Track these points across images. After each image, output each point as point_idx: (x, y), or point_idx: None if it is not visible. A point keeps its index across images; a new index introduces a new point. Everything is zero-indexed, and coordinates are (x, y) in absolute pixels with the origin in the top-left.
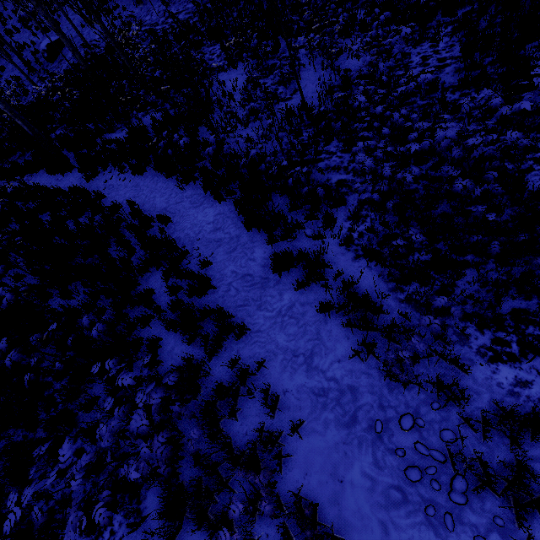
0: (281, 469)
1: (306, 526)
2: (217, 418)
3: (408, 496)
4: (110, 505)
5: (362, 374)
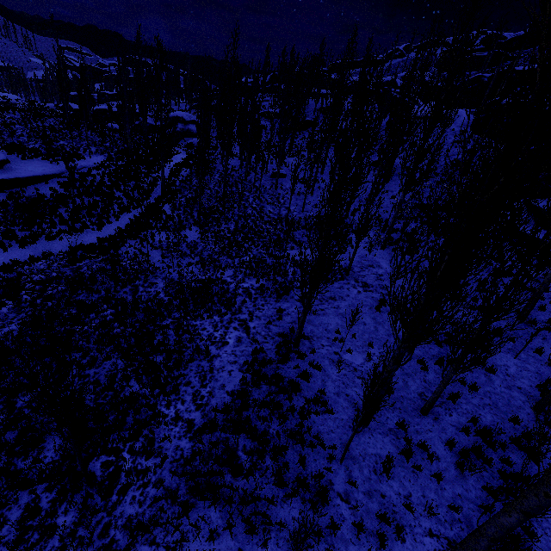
0: None
1: None
2: None
3: None
4: None
5: None
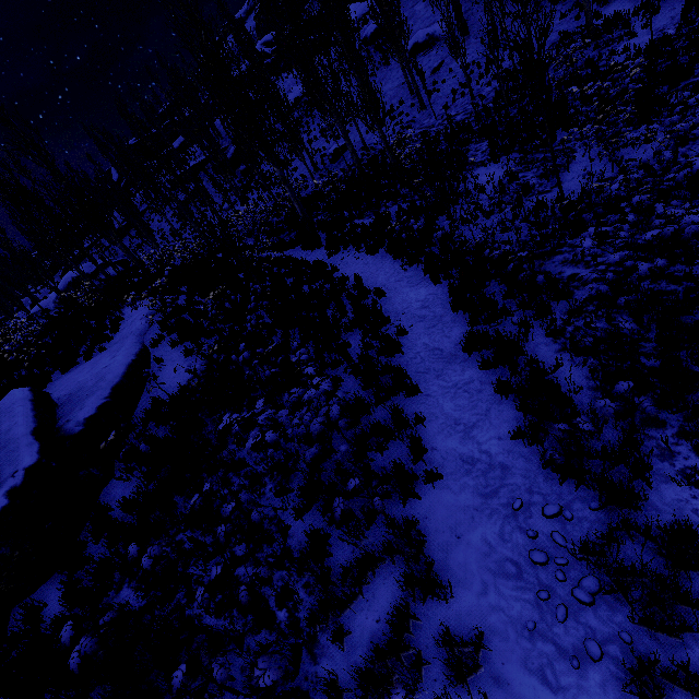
0: (404, 502)
1: (407, 542)
2: (365, 443)
3: (524, 574)
4: (274, 444)
5: (520, 457)
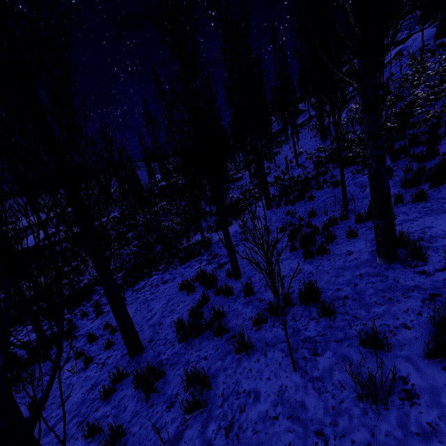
0: None
1: None
2: None
3: None
4: None
5: None
